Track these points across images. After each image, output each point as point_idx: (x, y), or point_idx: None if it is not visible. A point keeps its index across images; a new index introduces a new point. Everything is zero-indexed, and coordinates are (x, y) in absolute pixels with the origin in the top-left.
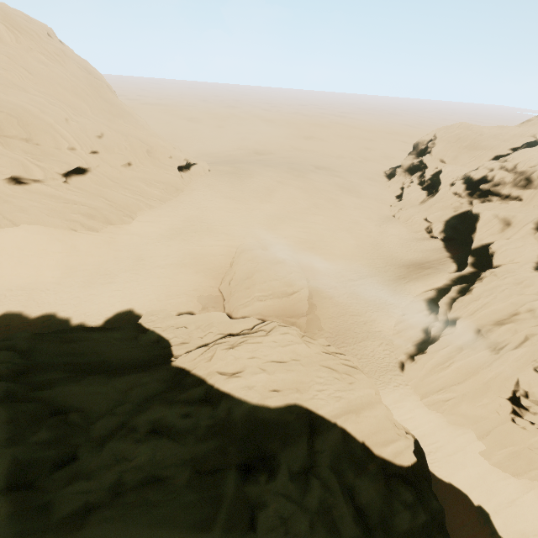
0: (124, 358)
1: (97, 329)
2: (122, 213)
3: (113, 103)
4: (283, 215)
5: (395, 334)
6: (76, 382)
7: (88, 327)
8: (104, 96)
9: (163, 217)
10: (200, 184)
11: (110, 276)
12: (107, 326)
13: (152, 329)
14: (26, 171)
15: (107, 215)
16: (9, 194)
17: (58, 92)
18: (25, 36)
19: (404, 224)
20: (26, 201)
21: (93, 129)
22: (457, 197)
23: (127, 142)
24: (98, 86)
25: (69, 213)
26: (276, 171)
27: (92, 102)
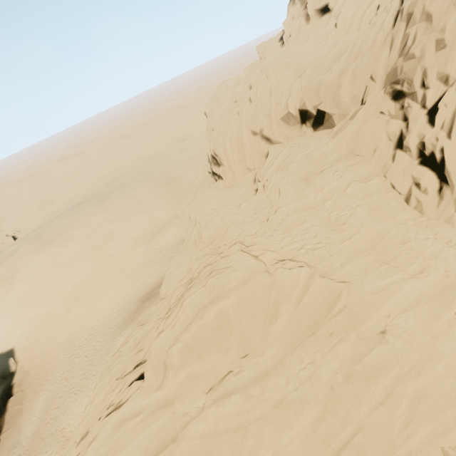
0: None
1: None
2: None
3: None
4: (32, 292)
5: (78, 426)
6: None
7: None
8: None
9: None
10: None
11: None
12: None
13: None
14: None
15: None
16: None
17: None
18: None
19: (180, 223)
20: None
21: None
22: (211, 177)
23: None
24: None
25: None
26: (66, 222)
27: None
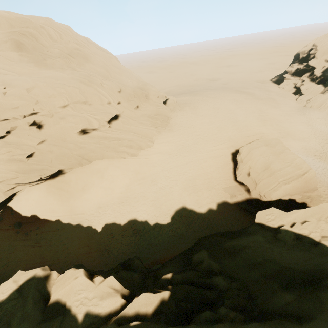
0: (296, 261)
1: (228, 233)
2: (146, 140)
3: (120, 68)
4: (243, 120)
5: None
6: (321, 304)
7: (218, 233)
8: (114, 64)
9: (170, 137)
10: (178, 111)
11: (157, 185)
12: (174, 222)
13: (283, 227)
14: (89, 124)
15: (139, 143)
16: (81, 142)
17: (90, 66)
18: (64, 33)
19: (318, 110)
20: (92, 144)
21: (116, 87)
22: None
23: (134, 92)
24: (109, 58)
25: (117, 147)
26: (214, 93)
27: (109, 69)
